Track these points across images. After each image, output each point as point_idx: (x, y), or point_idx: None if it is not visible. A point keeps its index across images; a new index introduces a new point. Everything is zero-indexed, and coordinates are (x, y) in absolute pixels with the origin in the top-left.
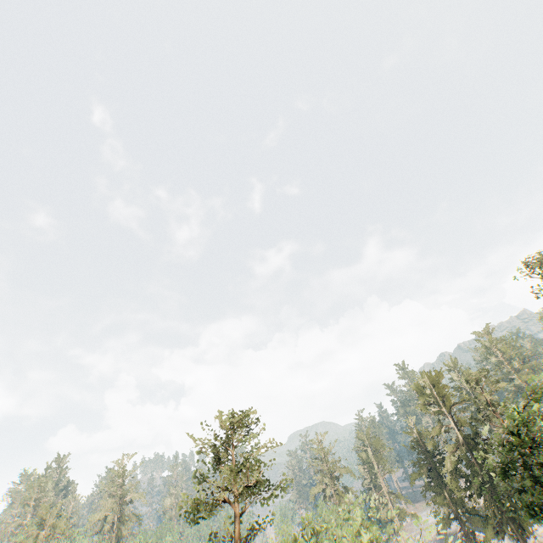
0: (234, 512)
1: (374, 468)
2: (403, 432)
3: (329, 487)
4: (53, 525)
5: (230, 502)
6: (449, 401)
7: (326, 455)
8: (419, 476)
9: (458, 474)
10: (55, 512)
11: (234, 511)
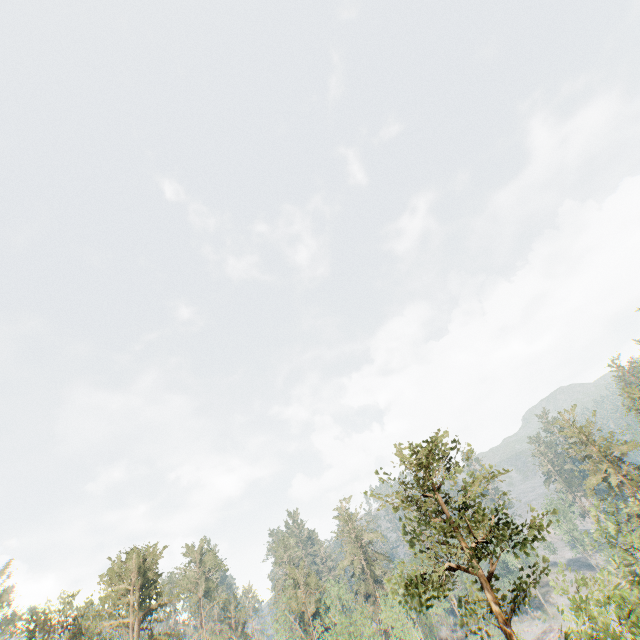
0: (478, 576)
1: None
2: None
3: (611, 474)
4: (306, 583)
5: (465, 569)
6: None
7: (586, 435)
8: None
9: None
10: (301, 571)
11: (477, 575)
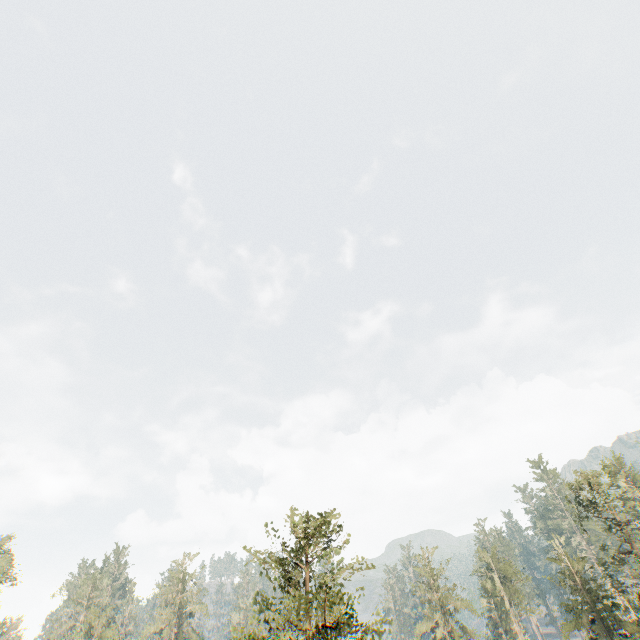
0: None
1: (504, 605)
2: (547, 558)
3: (441, 625)
4: (100, 634)
5: None
6: (618, 520)
7: (435, 579)
8: (575, 627)
9: (639, 632)
10: (104, 618)
11: None
